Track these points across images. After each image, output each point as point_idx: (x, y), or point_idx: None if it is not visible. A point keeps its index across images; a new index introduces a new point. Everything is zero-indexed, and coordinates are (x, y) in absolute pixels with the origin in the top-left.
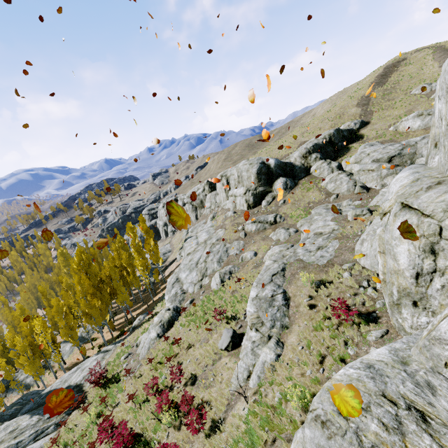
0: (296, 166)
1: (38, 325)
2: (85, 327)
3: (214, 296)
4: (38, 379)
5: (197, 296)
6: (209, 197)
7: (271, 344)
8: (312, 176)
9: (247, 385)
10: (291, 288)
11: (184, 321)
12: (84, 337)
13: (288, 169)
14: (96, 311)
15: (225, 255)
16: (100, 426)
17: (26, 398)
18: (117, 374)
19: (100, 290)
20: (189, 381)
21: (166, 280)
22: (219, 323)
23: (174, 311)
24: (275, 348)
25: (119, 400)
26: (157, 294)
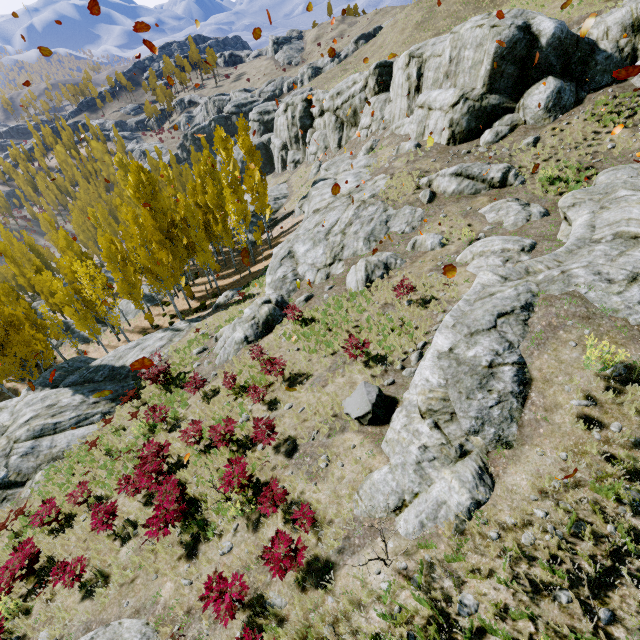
0: (599, 53)
1: (82, 272)
2: (153, 287)
3: (349, 303)
4: (95, 338)
5: (319, 292)
6: (372, 105)
7: (467, 474)
8: (629, 86)
9: (391, 522)
10: (542, 361)
11: (290, 329)
12: (154, 296)
13: (578, 56)
14: (164, 270)
15: (381, 230)
16: (140, 468)
17: (73, 365)
18: (184, 374)
19: (172, 239)
20: (283, 445)
21: (273, 244)
22: (350, 359)
23: (277, 307)
24: (474, 485)
25: (180, 418)
26: (257, 263)
